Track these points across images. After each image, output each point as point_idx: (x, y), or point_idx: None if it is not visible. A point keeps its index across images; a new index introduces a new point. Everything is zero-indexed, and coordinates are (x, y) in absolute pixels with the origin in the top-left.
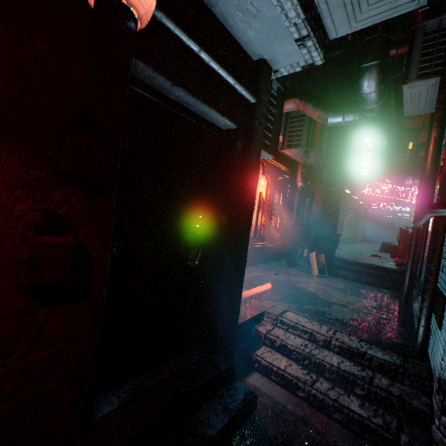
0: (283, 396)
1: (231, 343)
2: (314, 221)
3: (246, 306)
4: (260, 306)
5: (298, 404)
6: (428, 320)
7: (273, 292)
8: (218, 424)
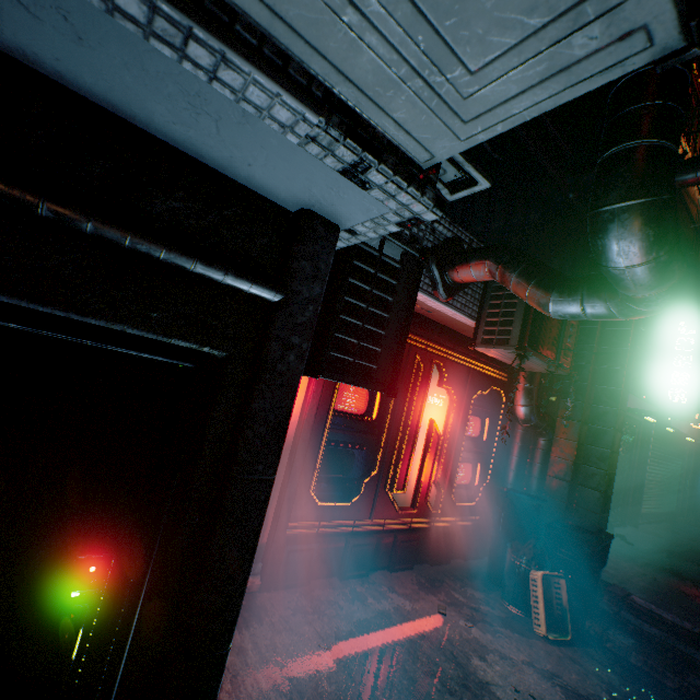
0: None
1: None
2: (554, 488)
3: None
4: None
5: None
6: None
7: (395, 691)
8: None
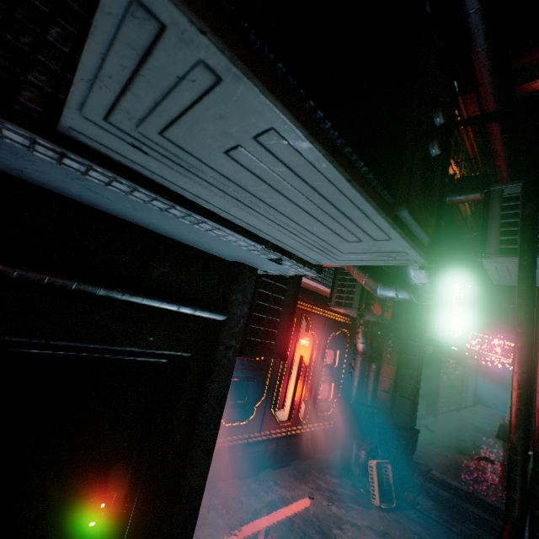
0: None
1: None
2: (382, 398)
3: None
4: None
5: None
6: None
7: None
8: None
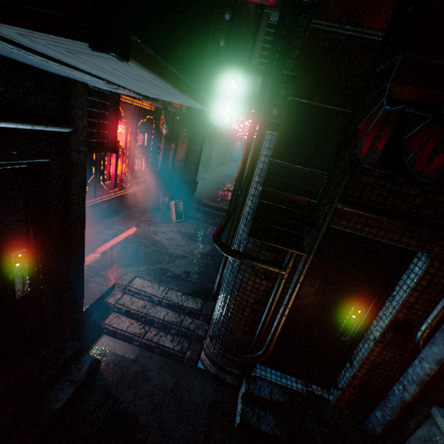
0: (124, 349)
1: (79, 328)
2: (178, 166)
3: (98, 281)
4: (112, 278)
5: (134, 351)
6: (220, 280)
7: (129, 254)
8: (65, 396)
